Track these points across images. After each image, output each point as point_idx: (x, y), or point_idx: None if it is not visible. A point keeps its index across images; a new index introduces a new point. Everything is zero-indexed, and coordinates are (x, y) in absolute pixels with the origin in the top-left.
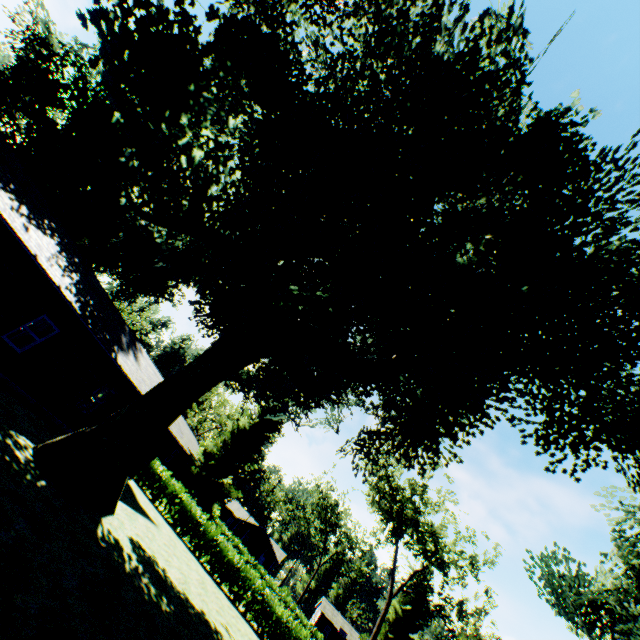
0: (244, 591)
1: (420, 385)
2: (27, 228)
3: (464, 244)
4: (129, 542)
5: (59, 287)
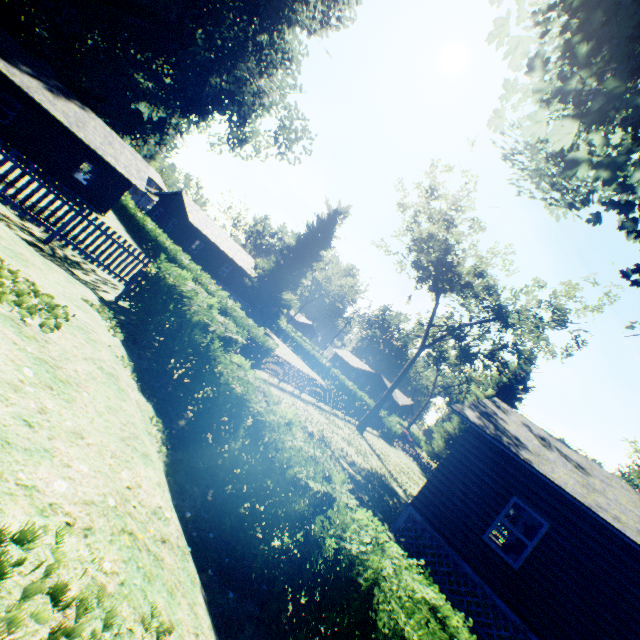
0: None
1: None
2: None
3: None
4: None
5: None
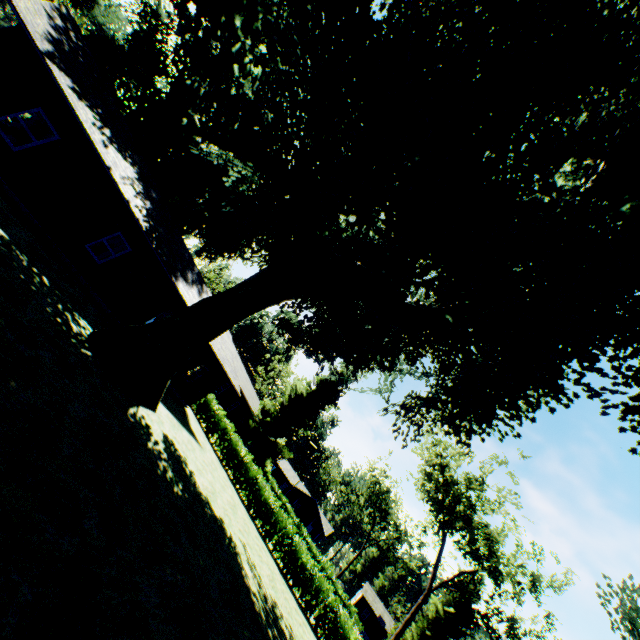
0: (275, 531)
1: (482, 353)
2: (106, 146)
3: (551, 172)
4: (162, 435)
5: (128, 202)
